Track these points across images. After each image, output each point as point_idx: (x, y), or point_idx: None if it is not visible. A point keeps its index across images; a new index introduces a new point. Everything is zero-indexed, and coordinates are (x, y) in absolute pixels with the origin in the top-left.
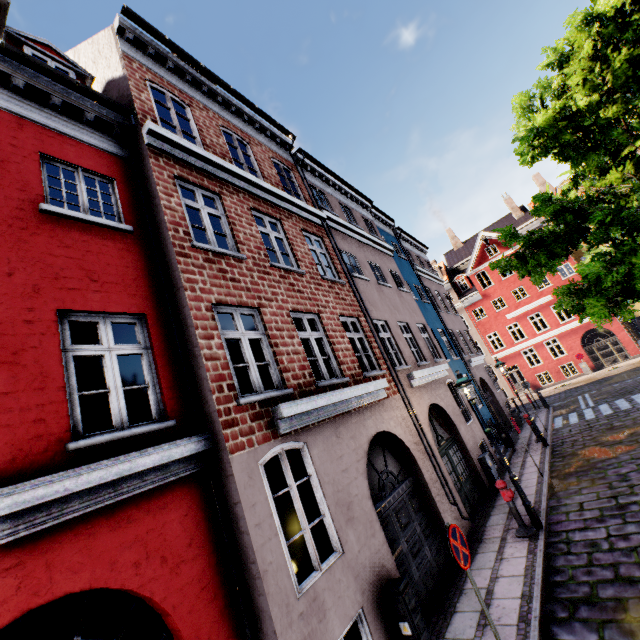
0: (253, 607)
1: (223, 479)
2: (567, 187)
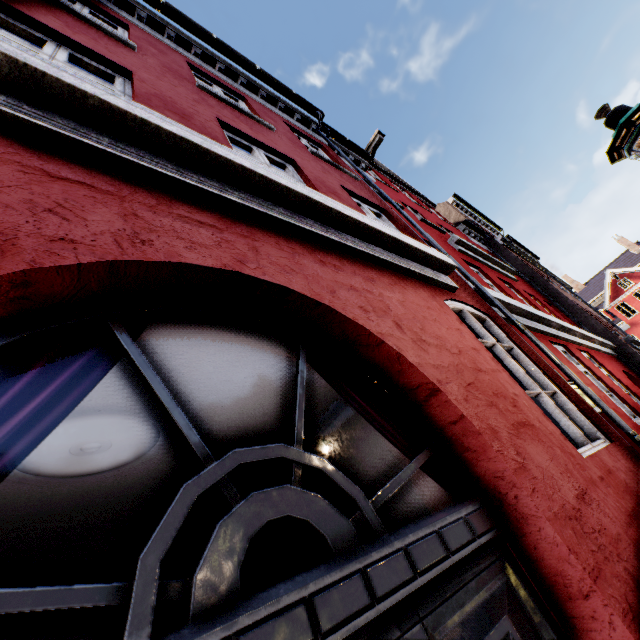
0: None
1: (630, 357)
2: None
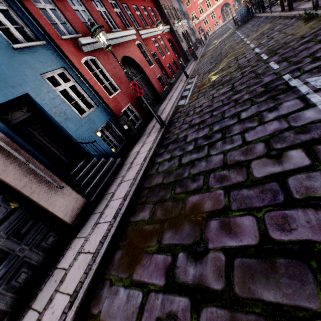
0: (179, 45)
1: (172, 31)
2: None
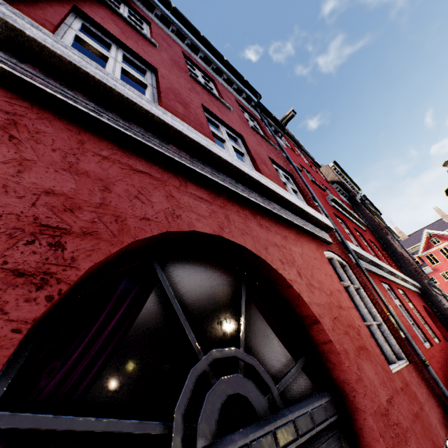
0: None
1: (429, 296)
2: None
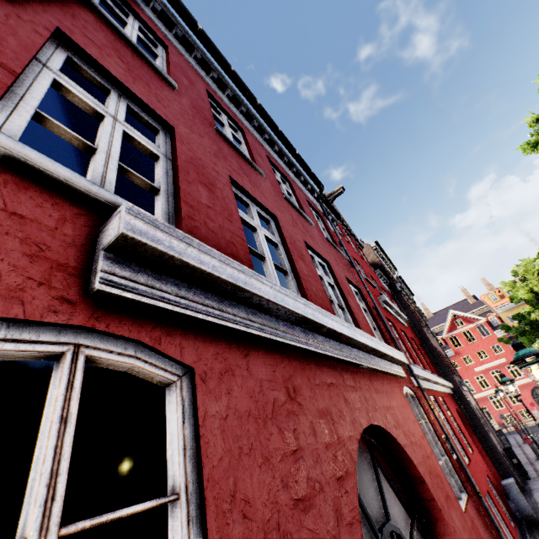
0: (480, 432)
1: (460, 397)
2: (527, 310)
